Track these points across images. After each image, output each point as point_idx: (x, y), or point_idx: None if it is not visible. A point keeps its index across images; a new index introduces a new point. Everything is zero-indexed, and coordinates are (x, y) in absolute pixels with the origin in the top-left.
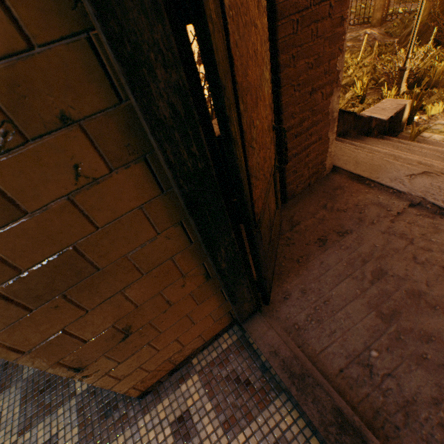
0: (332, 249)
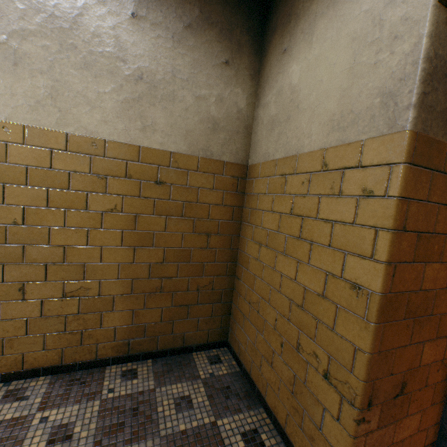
0: None
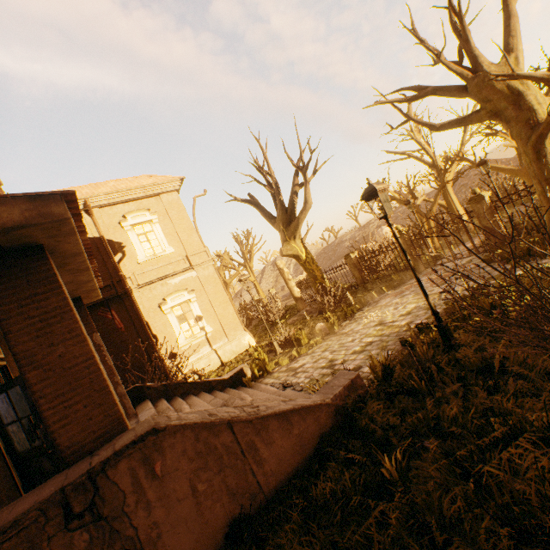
0: None
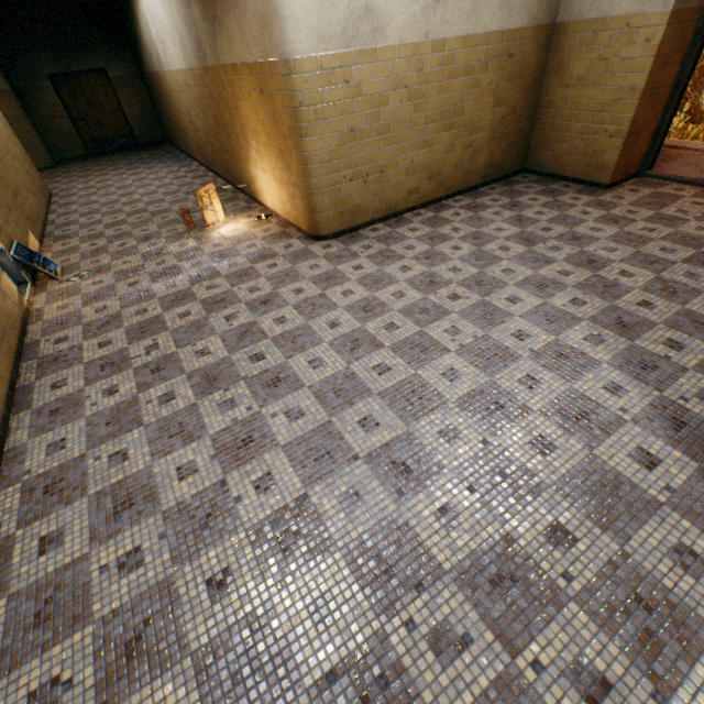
0: (670, 163)
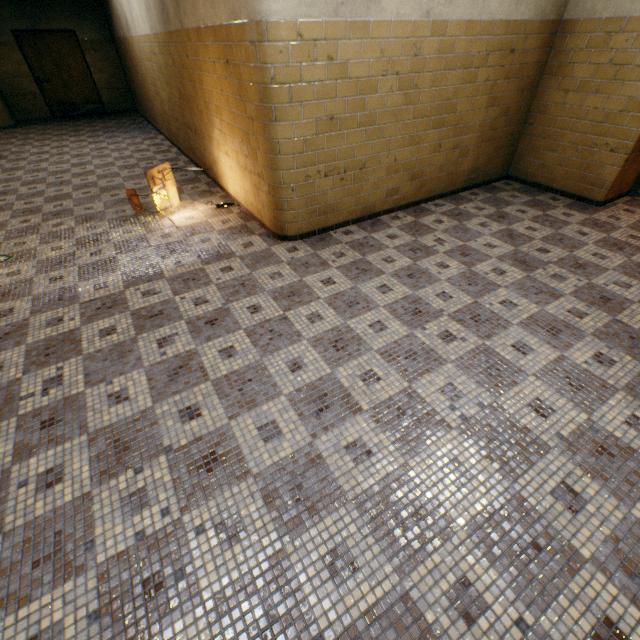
0: None
